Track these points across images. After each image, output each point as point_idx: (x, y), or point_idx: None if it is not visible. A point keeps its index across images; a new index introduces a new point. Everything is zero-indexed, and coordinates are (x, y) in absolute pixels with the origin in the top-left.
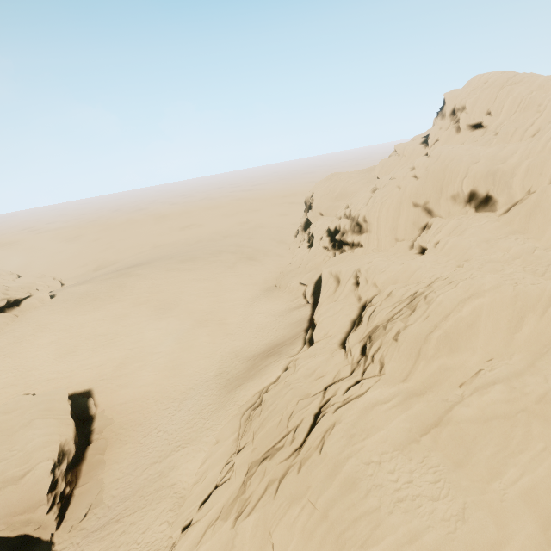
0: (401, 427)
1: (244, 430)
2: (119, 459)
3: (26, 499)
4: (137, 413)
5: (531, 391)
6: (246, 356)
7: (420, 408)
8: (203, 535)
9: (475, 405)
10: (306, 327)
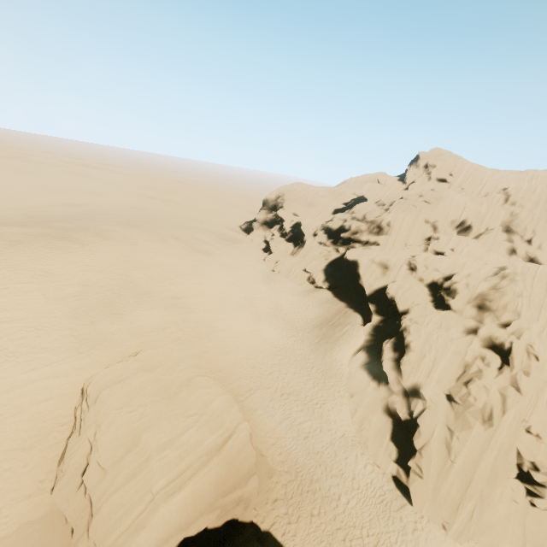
0: None
1: (398, 375)
2: (259, 425)
3: (231, 473)
4: (243, 379)
5: None
6: (306, 327)
7: None
8: (450, 448)
9: None
10: (345, 305)
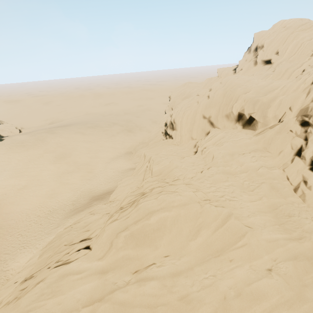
0: (74, 297)
1: None
2: None
3: None
4: (13, 220)
5: (177, 291)
6: (89, 196)
7: (97, 284)
8: None
9: (132, 292)
10: None
